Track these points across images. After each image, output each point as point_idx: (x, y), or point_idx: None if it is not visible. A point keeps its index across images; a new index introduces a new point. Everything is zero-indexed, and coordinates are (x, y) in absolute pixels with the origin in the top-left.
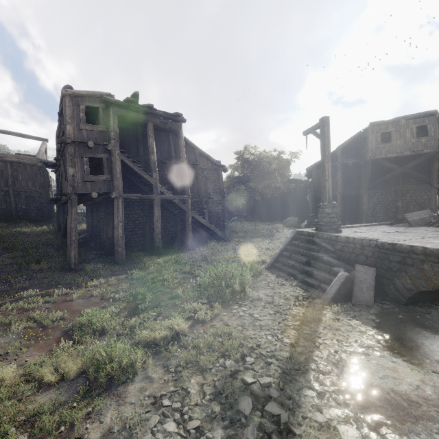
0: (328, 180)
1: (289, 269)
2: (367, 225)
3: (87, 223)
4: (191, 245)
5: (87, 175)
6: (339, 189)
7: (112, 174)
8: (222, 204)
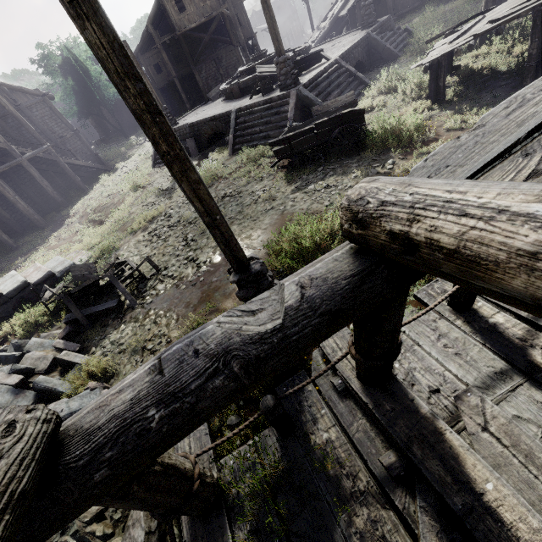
0: (153, 92)
1: None
2: (193, 110)
3: None
4: (87, 188)
5: None
6: (173, 74)
7: None
8: (79, 138)
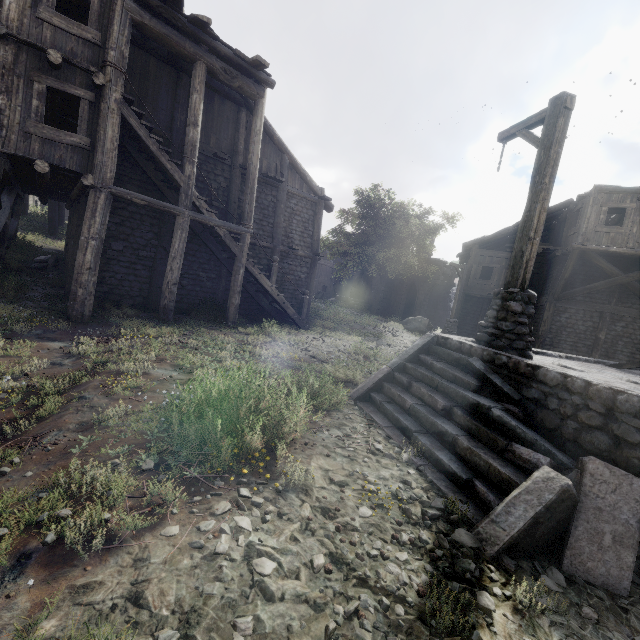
0: (532, 241)
1: (401, 413)
2: (572, 357)
3: (66, 241)
4: (233, 320)
5: (35, 121)
6: None
7: (96, 138)
8: (310, 265)
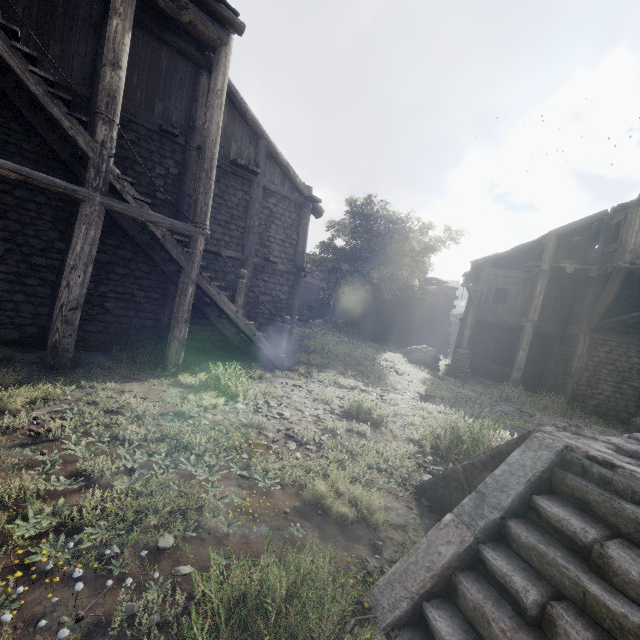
0: None
1: None
2: None
3: None
4: (175, 362)
5: None
6: (533, 315)
7: None
8: (293, 283)
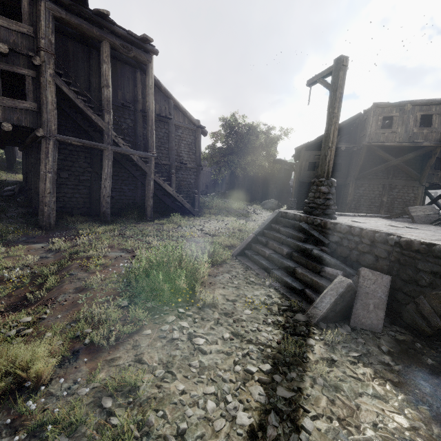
0: (331, 148)
1: (263, 260)
2: (362, 215)
3: (23, 174)
4: (150, 216)
5: None
6: None
7: (41, 103)
8: (196, 173)
